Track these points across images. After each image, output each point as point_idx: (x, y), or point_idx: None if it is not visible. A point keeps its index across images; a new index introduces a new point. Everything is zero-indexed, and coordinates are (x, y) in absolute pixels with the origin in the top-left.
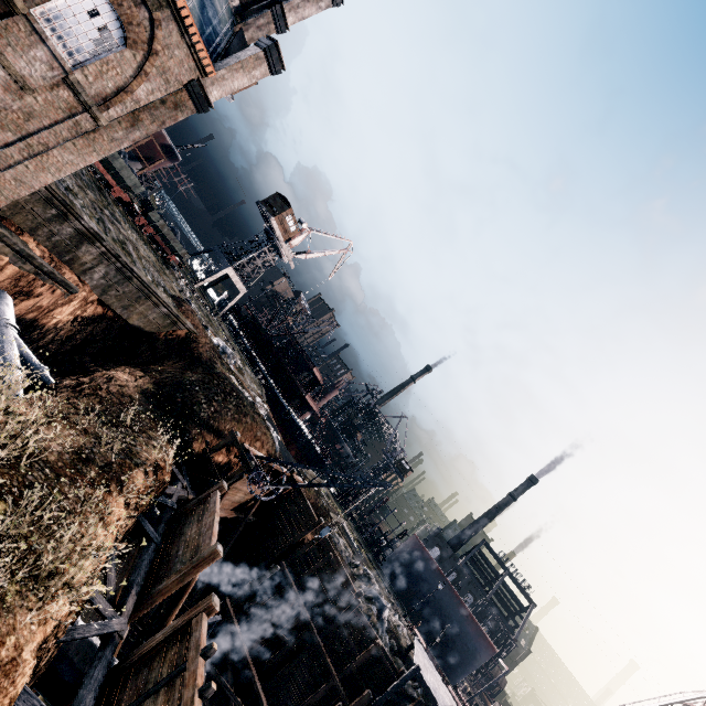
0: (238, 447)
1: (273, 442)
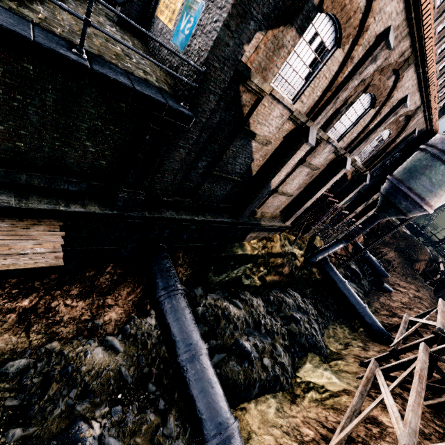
0: (440, 271)
1: (428, 252)
